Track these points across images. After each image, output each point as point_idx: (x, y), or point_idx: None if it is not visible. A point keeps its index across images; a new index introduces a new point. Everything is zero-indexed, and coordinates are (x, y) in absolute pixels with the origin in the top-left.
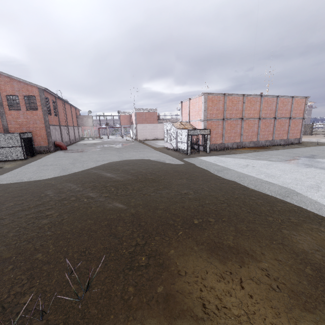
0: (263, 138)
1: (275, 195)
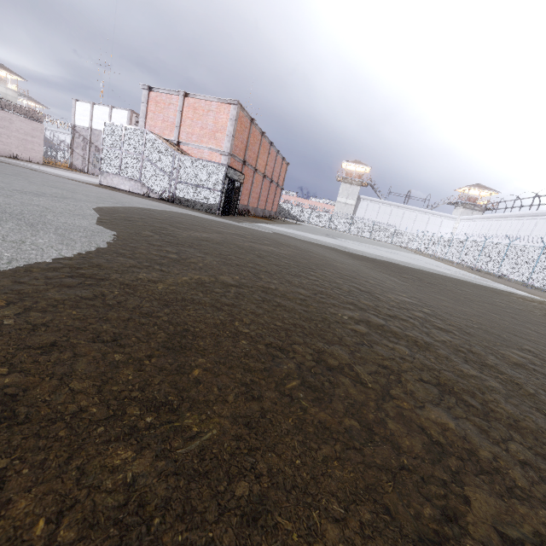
0: (260, 205)
1: (440, 273)
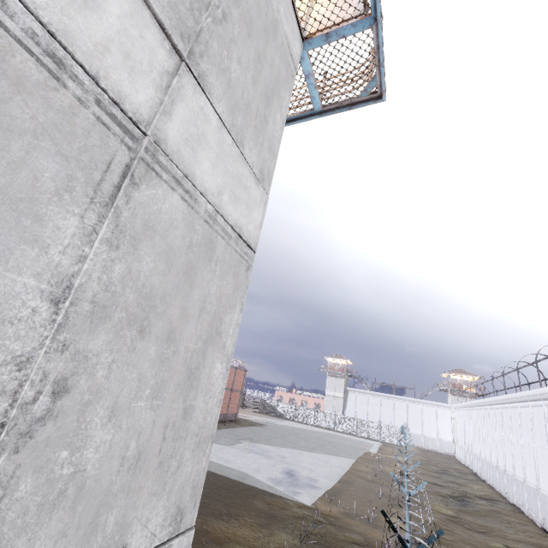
0: None
1: (238, 478)
